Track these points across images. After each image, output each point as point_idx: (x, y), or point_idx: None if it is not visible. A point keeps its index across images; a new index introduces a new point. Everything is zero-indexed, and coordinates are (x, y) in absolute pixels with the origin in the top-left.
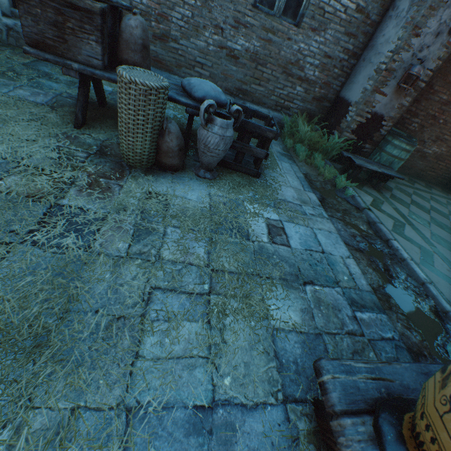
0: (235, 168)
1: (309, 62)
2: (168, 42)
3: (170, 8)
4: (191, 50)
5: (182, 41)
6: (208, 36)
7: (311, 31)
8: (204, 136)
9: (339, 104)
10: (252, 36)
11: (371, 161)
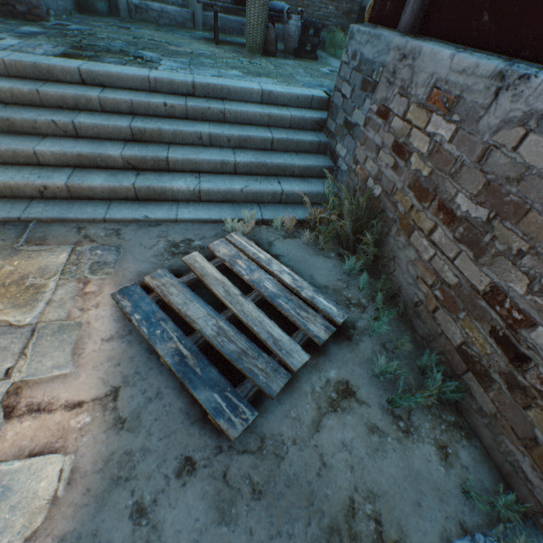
0: (302, 57)
1: None
2: None
3: None
4: None
5: None
6: None
7: None
8: (287, 29)
9: (362, 13)
10: None
11: None
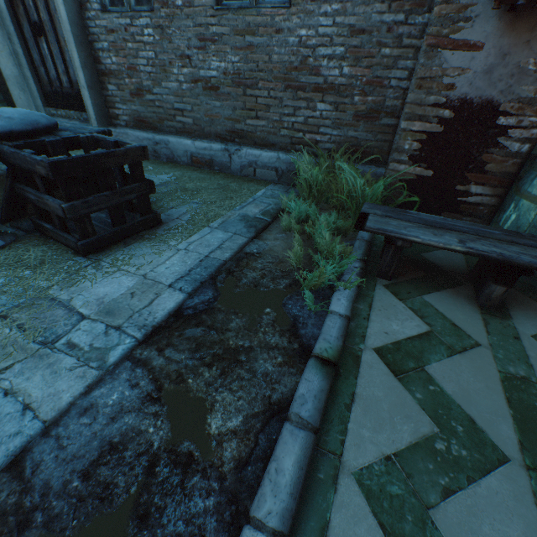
0: (56, 238)
1: (326, 54)
2: (144, 96)
3: (136, 57)
4: (166, 97)
5: (155, 89)
6: (177, 72)
7: (311, 1)
8: None
9: None
10: (226, 50)
11: (460, 222)
